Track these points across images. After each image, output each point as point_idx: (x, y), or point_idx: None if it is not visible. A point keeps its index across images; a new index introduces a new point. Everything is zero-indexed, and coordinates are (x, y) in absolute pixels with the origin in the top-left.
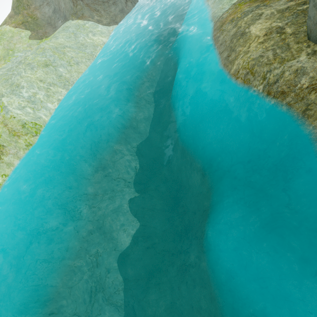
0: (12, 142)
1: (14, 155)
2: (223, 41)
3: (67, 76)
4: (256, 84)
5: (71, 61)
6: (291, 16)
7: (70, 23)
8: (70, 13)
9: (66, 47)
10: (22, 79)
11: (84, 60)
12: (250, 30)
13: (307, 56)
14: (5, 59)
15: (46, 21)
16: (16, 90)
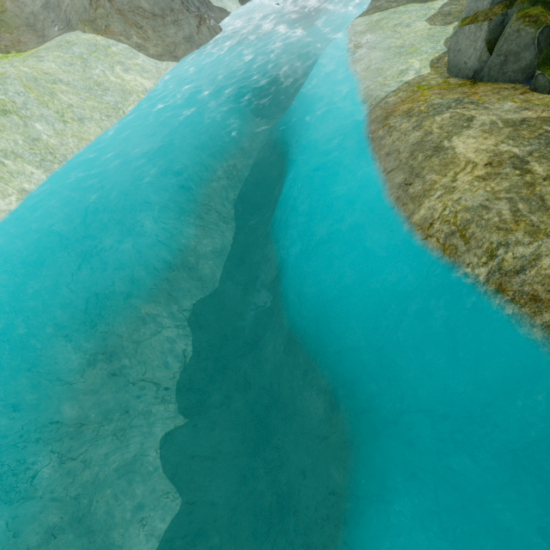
0: None
1: None
2: (392, 149)
3: (51, 142)
4: (472, 262)
5: (66, 113)
6: (536, 139)
7: (78, 36)
8: (81, 17)
9: (58, 83)
10: None
11: (97, 116)
12: (454, 147)
13: None
14: None
15: (24, 19)
16: None
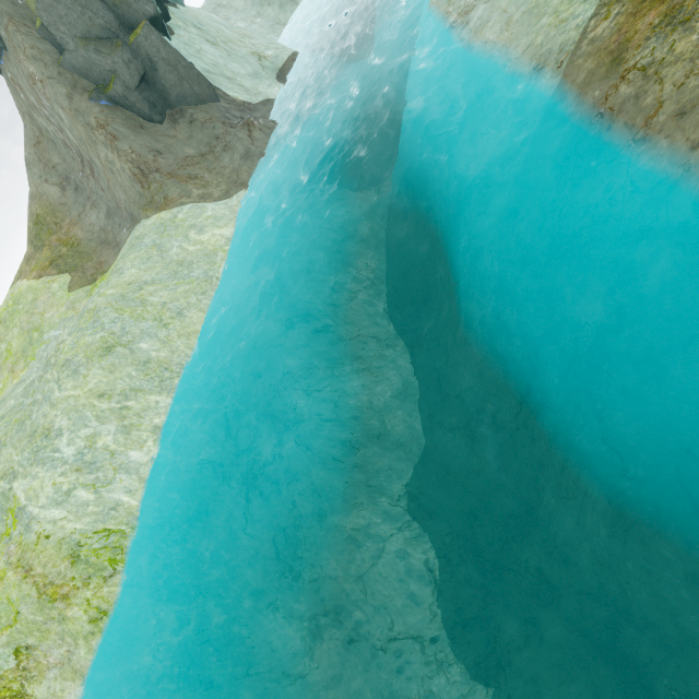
0: (50, 626)
1: (62, 669)
2: (686, 100)
3: (162, 356)
4: None
5: (163, 315)
6: None
7: (144, 225)
8: (140, 205)
9: (144, 286)
10: (55, 409)
11: (193, 300)
12: None
13: None
14: (25, 355)
15: (97, 239)
16: (44, 449)
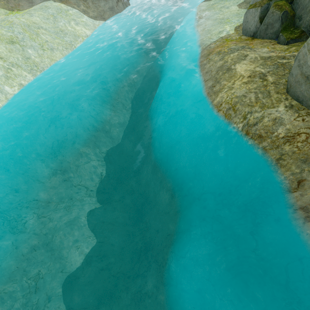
0: None
1: None
2: (209, 70)
3: (36, 60)
4: (237, 121)
5: (44, 45)
6: (272, 65)
7: (51, 3)
8: None
9: (41, 28)
10: None
11: (61, 48)
12: (236, 68)
13: (285, 108)
14: None
15: None
16: None
